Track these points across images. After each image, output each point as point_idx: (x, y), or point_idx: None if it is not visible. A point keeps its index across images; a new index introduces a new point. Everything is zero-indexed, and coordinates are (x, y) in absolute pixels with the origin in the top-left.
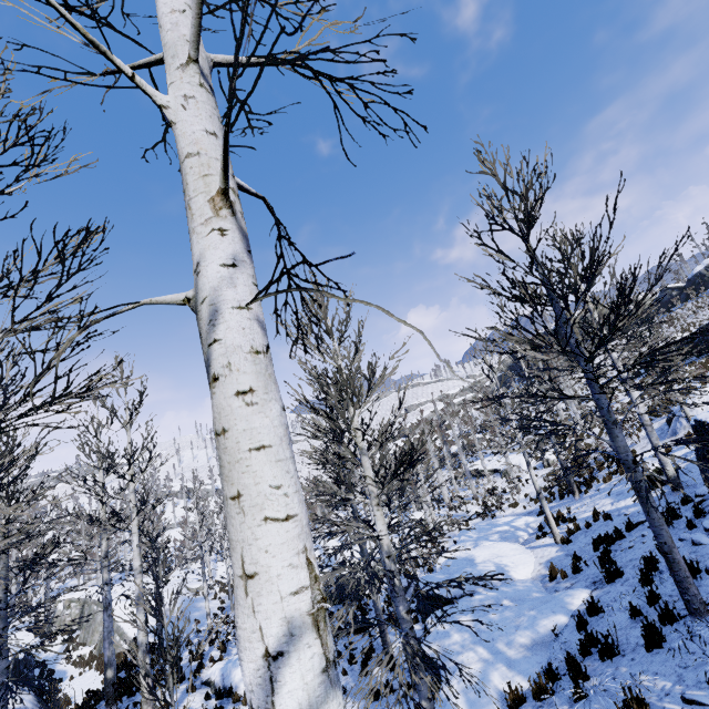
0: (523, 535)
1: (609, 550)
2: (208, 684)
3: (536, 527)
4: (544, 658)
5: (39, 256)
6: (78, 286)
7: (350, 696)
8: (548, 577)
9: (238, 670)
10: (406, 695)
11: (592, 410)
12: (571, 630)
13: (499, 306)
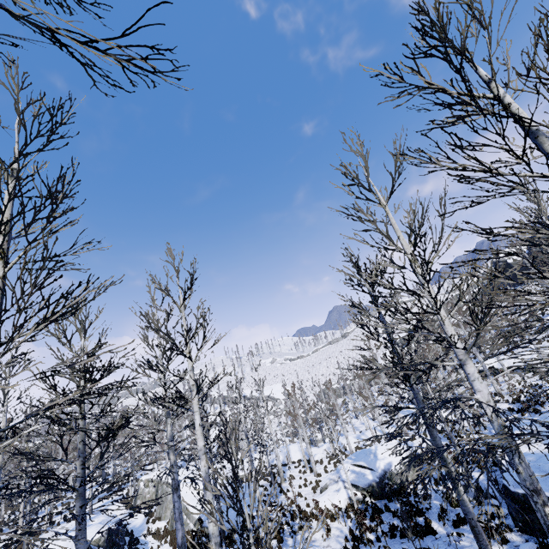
0: None
1: None
2: None
3: None
4: None
5: None
6: None
7: None
8: None
9: None
10: None
11: None
12: None
13: None
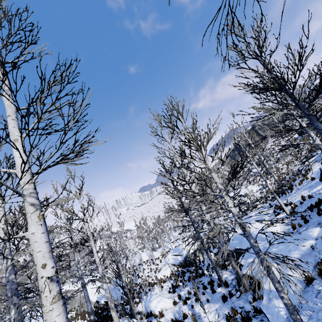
0: (266, 217)
1: (320, 208)
2: (139, 313)
3: (271, 213)
4: (312, 260)
5: (44, 81)
6: (67, 94)
7: (211, 302)
8: (292, 228)
9: (152, 303)
10: (240, 295)
11: (279, 158)
12: (320, 245)
13: (256, 93)
